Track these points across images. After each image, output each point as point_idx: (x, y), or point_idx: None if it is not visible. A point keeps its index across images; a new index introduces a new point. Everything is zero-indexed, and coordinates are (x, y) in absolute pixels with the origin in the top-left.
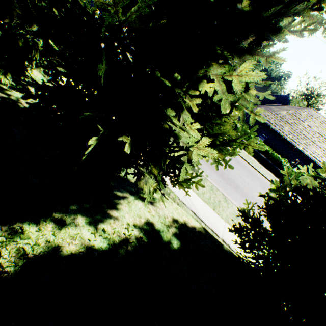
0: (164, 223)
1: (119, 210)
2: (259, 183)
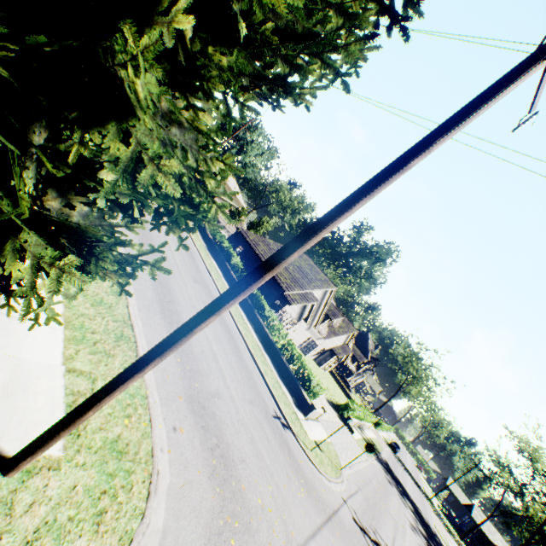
0: None
1: None
2: None
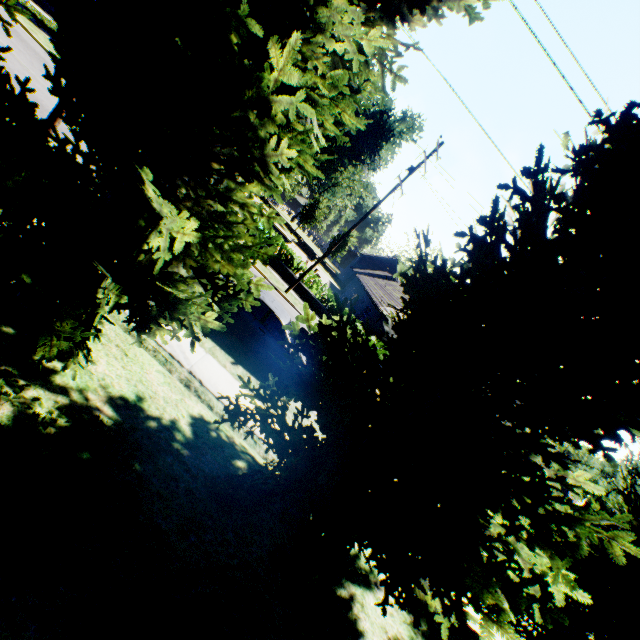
0: (406, 620)
1: (365, 634)
2: None
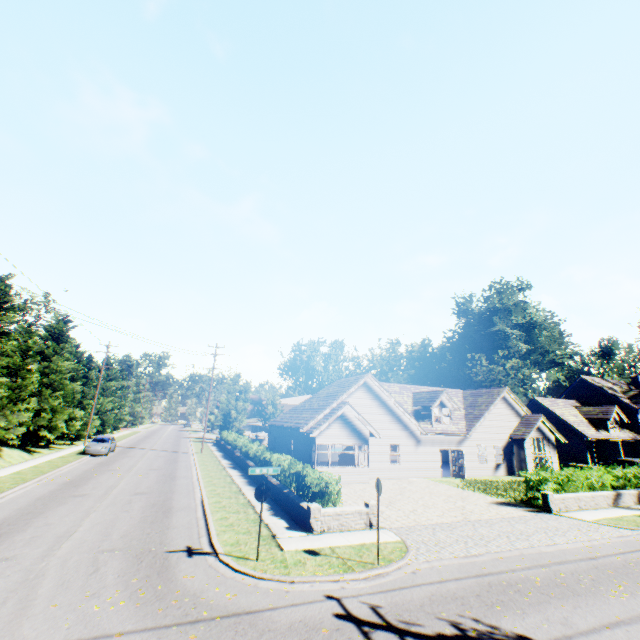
0: None
1: None
2: (159, 468)
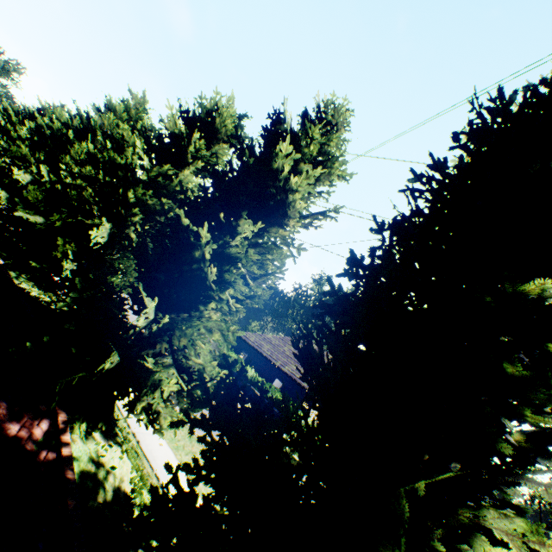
0: None
1: None
2: None
